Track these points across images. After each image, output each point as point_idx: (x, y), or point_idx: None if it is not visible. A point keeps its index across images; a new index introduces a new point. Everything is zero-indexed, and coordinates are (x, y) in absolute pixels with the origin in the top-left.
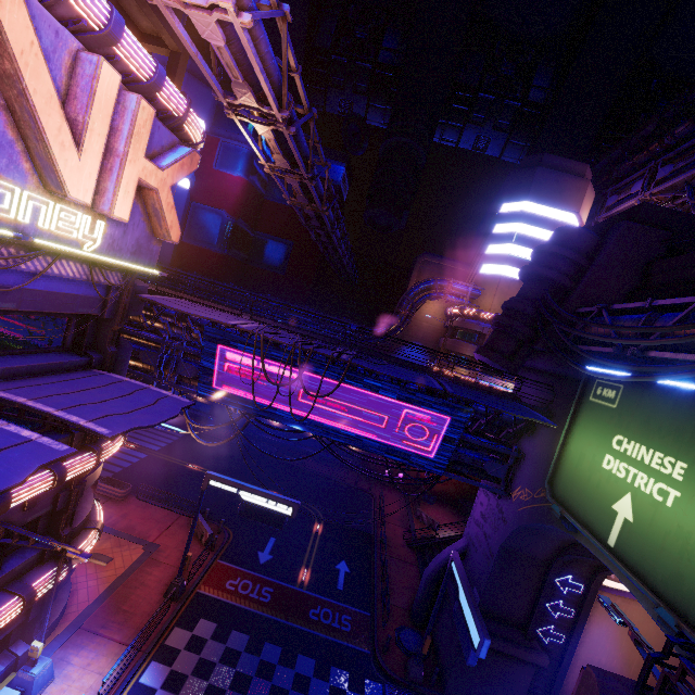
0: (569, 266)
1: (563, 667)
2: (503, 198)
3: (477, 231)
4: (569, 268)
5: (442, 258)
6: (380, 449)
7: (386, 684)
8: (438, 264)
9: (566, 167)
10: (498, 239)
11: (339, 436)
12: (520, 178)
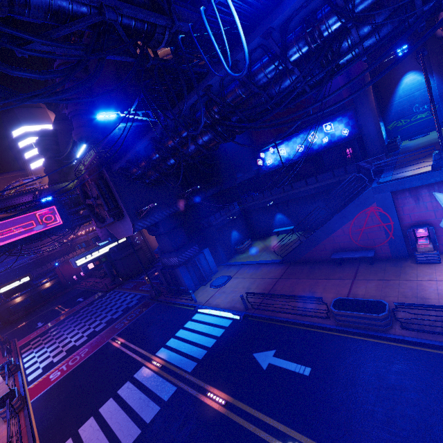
0: (51, 142)
1: (147, 243)
2: (9, 129)
3: (12, 152)
4: (52, 142)
5: (4, 174)
6: (43, 234)
7: (113, 290)
8: (4, 178)
9: (29, 105)
10: (26, 149)
11: (22, 242)
12: (10, 117)
